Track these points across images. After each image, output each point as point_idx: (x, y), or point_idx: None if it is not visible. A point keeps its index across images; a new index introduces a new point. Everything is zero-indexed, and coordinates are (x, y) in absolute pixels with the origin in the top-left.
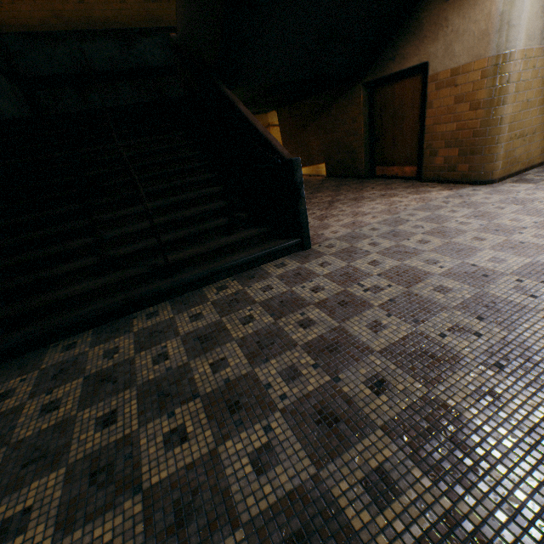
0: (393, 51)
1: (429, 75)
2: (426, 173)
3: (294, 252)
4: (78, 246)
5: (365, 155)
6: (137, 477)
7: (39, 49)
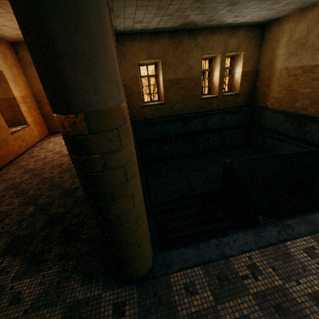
0: None
1: None
2: None
3: None
4: None
5: None
6: None
7: (148, 128)
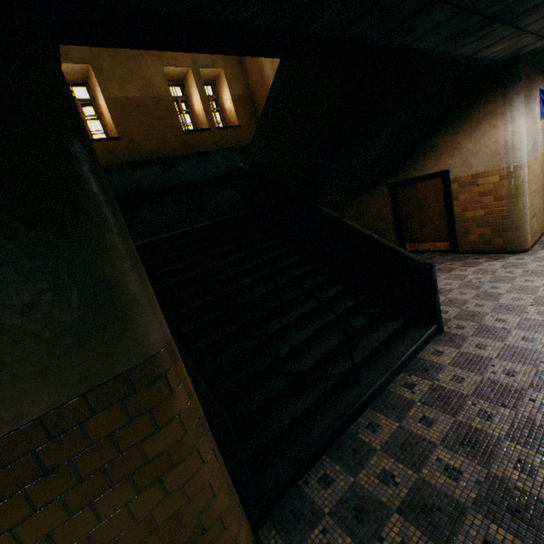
0: (414, 162)
1: (451, 178)
2: (462, 247)
3: (433, 337)
4: (262, 367)
5: (394, 235)
6: None
7: None
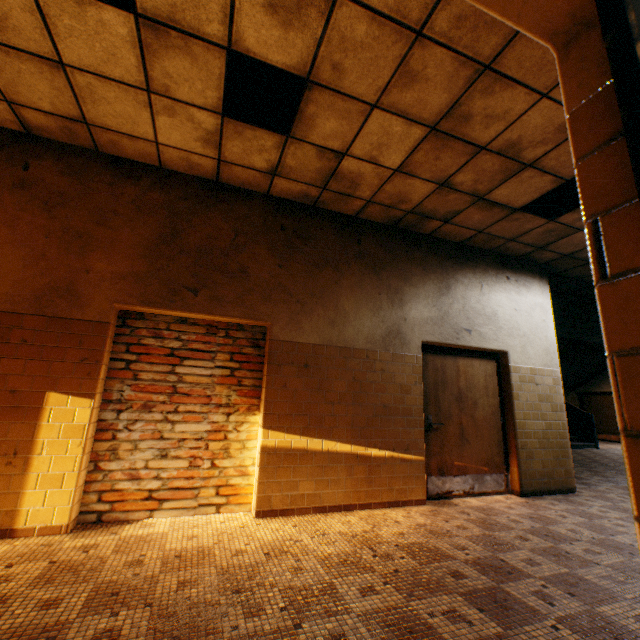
0: (594, 383)
1: None
2: None
3: (592, 447)
4: None
5: None
6: (618, 459)
7: None
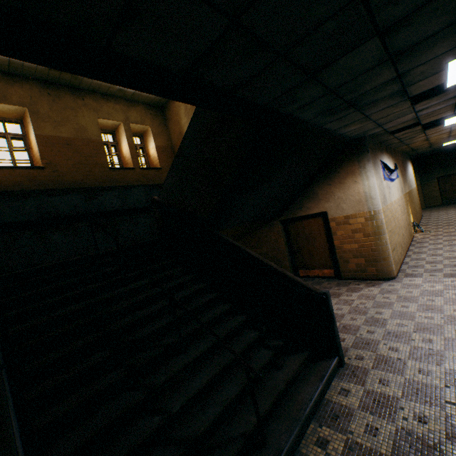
0: (300, 204)
1: (329, 217)
2: (344, 274)
3: (336, 370)
4: (146, 435)
5: (289, 262)
6: None
7: (8, 203)
